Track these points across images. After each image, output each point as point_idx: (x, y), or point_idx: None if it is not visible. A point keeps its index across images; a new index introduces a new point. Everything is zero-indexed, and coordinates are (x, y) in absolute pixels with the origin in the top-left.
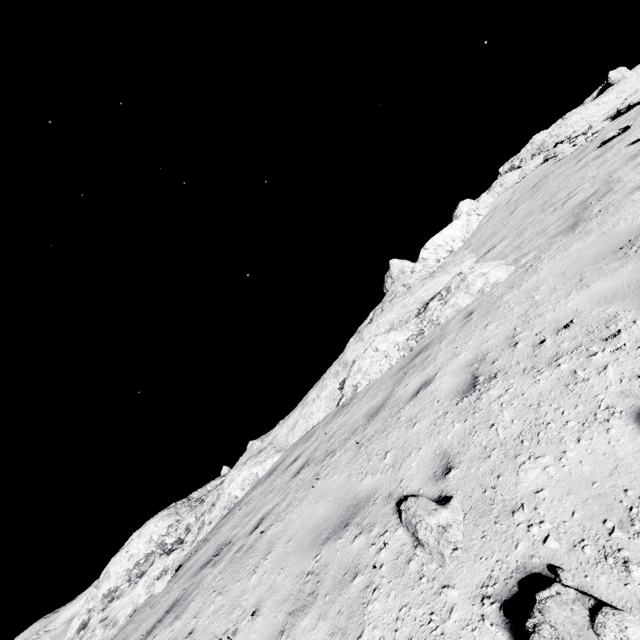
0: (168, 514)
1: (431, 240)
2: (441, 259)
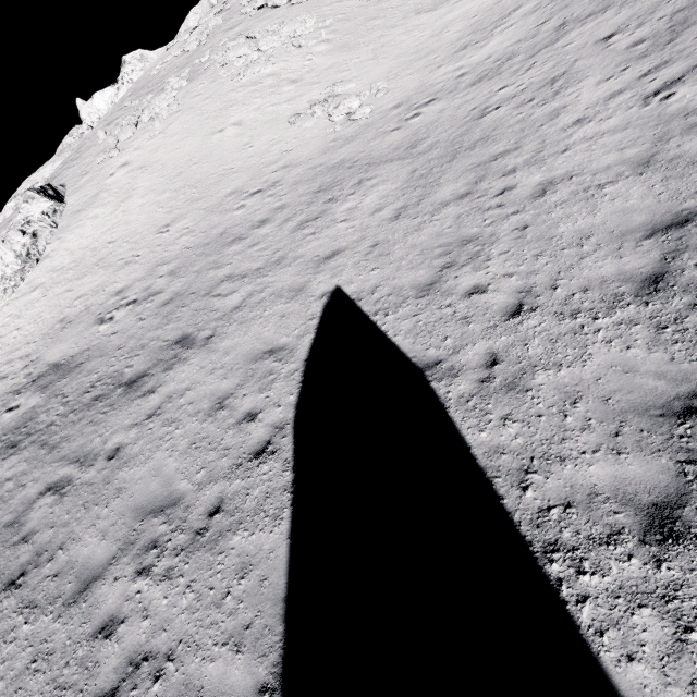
0: None
1: (86, 106)
2: (95, 122)
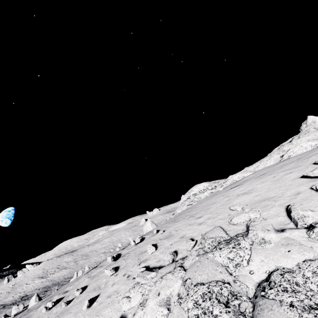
0: (207, 183)
1: None
2: None
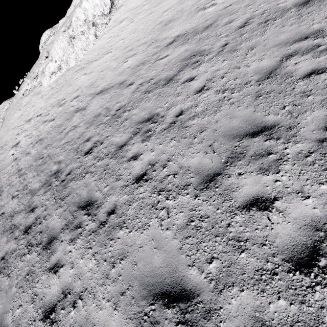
0: (49, 30)
1: None
2: None
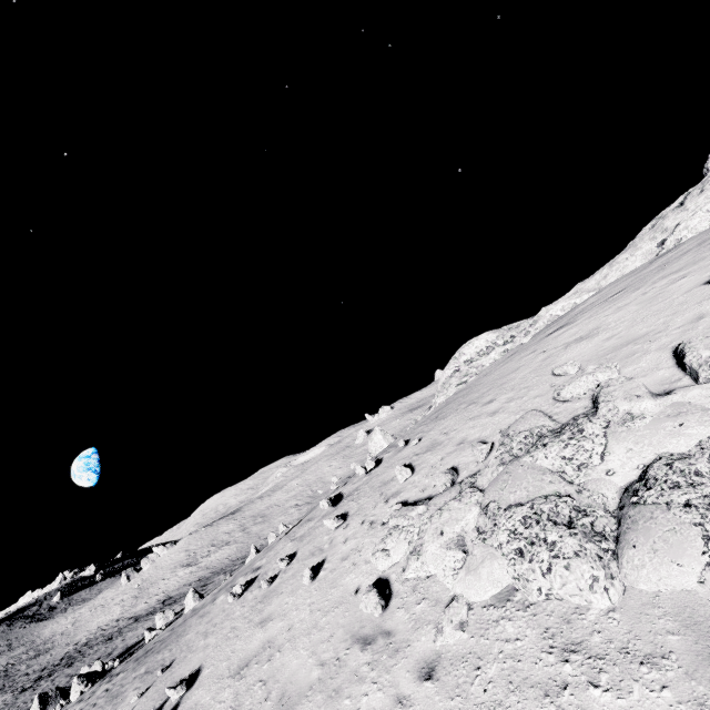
0: (492, 332)
1: None
2: None
